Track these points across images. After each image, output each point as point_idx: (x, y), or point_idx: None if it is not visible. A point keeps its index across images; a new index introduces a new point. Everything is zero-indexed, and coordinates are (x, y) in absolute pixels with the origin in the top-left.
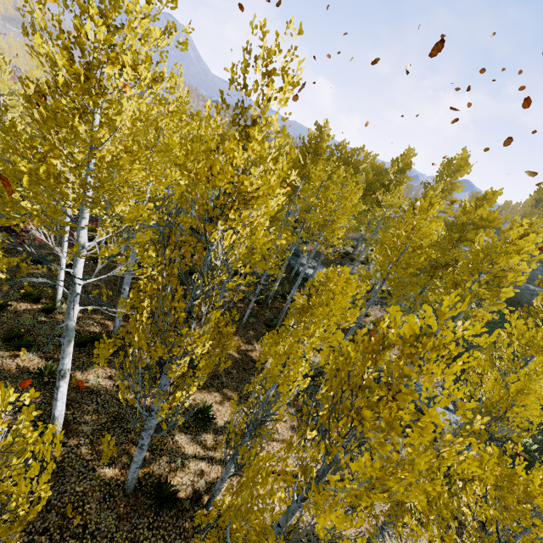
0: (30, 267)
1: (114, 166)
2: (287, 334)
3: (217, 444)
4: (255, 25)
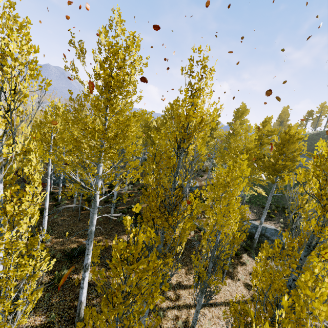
0: (81, 192)
1: (126, 125)
2: (218, 202)
3: (177, 296)
4: (195, 48)
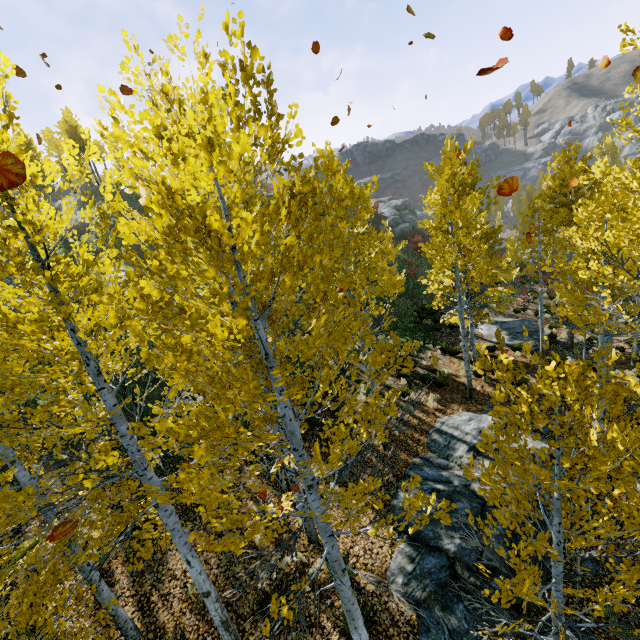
0: None
1: None
2: None
3: None
4: None
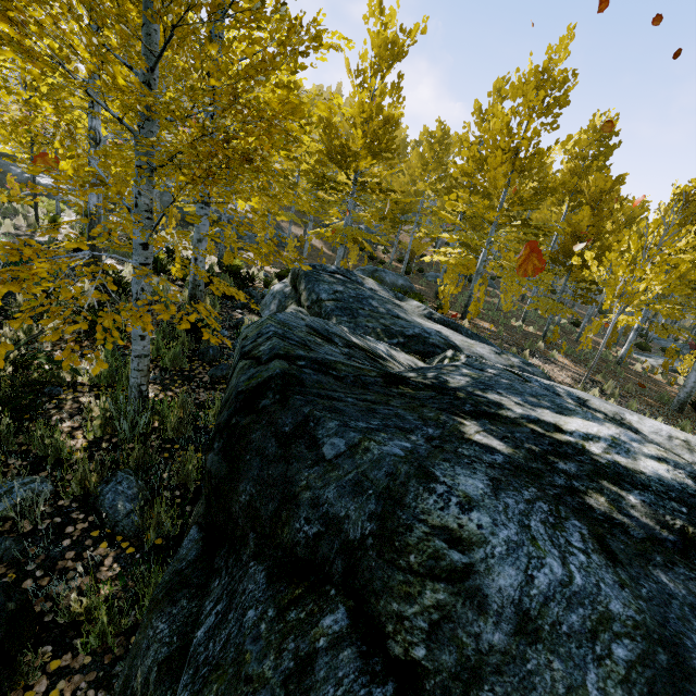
0: None
1: None
2: None
3: None
4: None
